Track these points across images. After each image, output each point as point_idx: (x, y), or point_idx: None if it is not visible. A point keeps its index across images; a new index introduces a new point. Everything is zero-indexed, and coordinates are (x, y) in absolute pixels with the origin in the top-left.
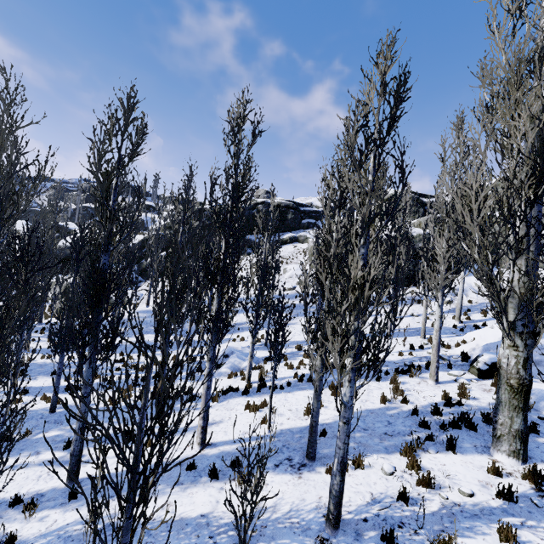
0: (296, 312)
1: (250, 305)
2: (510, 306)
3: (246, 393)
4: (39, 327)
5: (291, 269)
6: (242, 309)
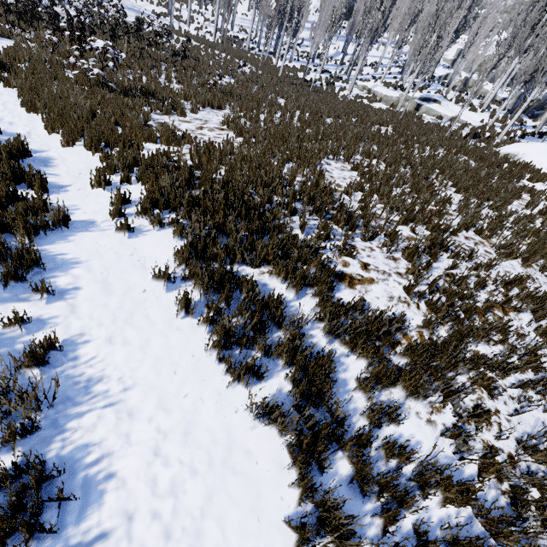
0: (335, 38)
1: (310, 27)
2: (446, 43)
3: (364, 66)
4: (206, 13)
5: (313, 0)
6: (308, 29)
